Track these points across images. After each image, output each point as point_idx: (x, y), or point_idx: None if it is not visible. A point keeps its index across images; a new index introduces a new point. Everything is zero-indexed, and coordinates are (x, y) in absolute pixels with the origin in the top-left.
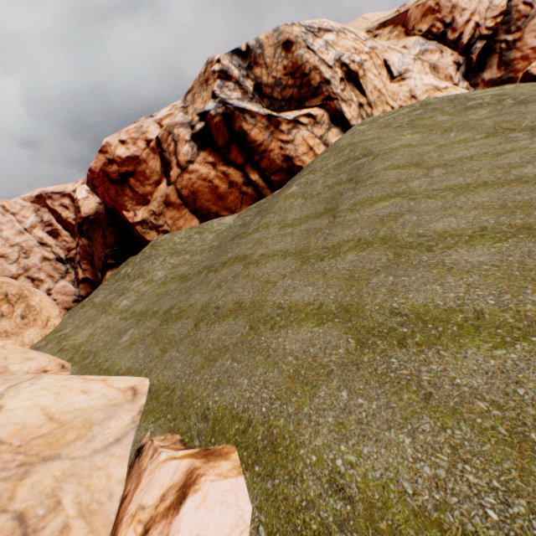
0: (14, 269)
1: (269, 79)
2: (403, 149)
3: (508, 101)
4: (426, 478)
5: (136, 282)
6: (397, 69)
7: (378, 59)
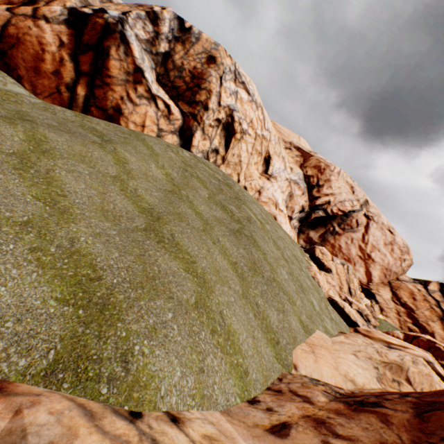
0: None
1: (179, 60)
2: (110, 156)
3: (238, 225)
4: None
5: None
6: (274, 171)
7: (261, 146)
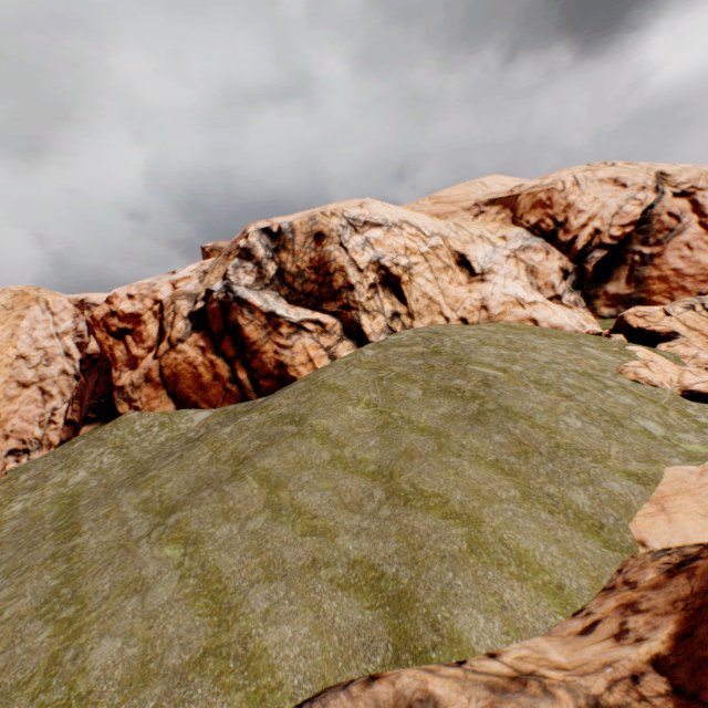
0: (31, 375)
1: (293, 267)
2: (314, 440)
3: (475, 404)
4: None
5: (59, 475)
6: (481, 264)
7: (440, 260)
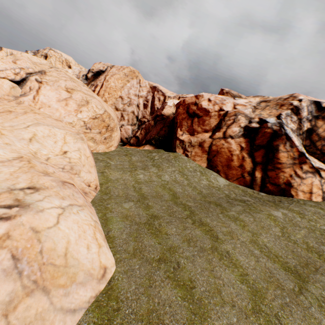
0: (121, 106)
1: (323, 132)
2: None
3: None
4: None
5: (154, 169)
6: None
7: None
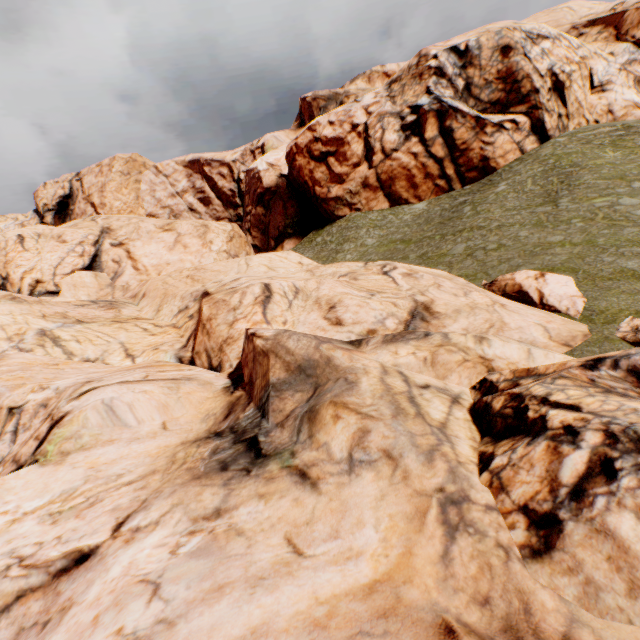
0: None
1: (480, 80)
2: (608, 166)
3: None
4: (635, 266)
5: (347, 245)
6: (599, 78)
7: (586, 69)
